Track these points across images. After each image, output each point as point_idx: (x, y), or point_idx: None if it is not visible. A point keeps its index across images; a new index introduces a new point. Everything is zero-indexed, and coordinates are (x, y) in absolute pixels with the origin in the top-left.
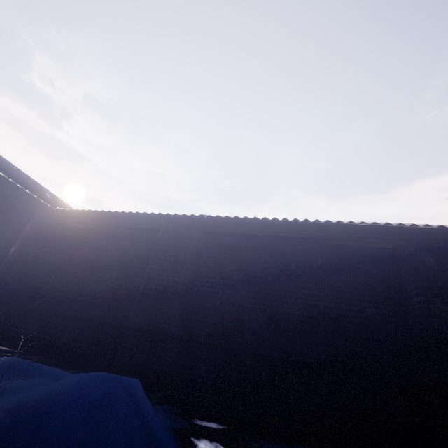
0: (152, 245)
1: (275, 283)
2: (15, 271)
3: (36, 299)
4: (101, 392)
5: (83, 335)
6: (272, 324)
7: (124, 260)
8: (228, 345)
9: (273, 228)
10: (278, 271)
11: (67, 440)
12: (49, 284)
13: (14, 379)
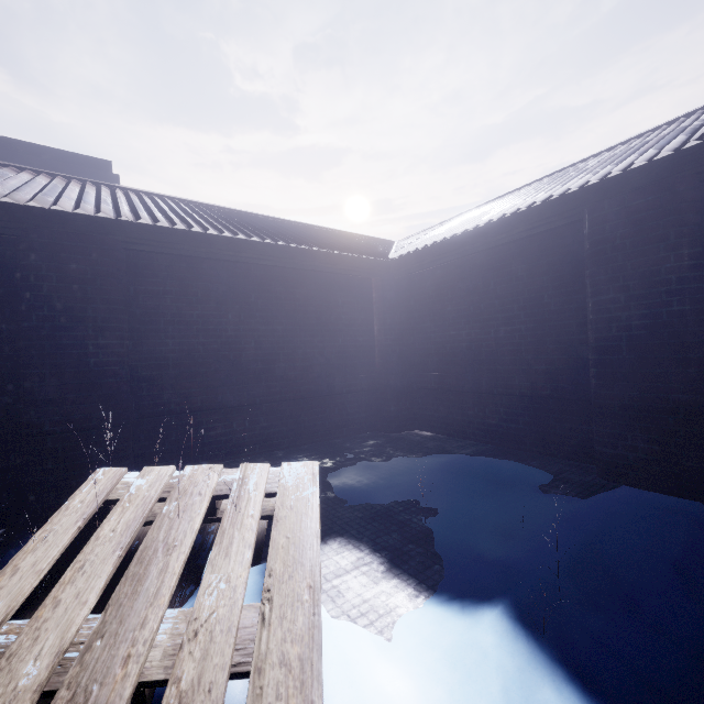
0: (568, 255)
1: None
2: (392, 352)
3: (429, 377)
4: (678, 548)
5: (514, 414)
6: None
7: (526, 298)
8: None
9: None
10: None
11: (694, 634)
12: (433, 357)
13: (491, 491)
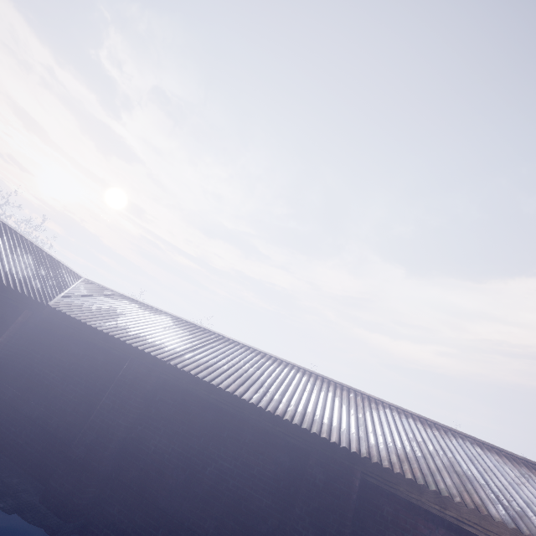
0: (120, 368)
1: (204, 446)
2: None
3: (9, 391)
4: None
5: (36, 442)
6: (186, 486)
7: (92, 377)
8: (144, 494)
9: (217, 395)
10: (212, 435)
11: None
12: (24, 379)
13: None
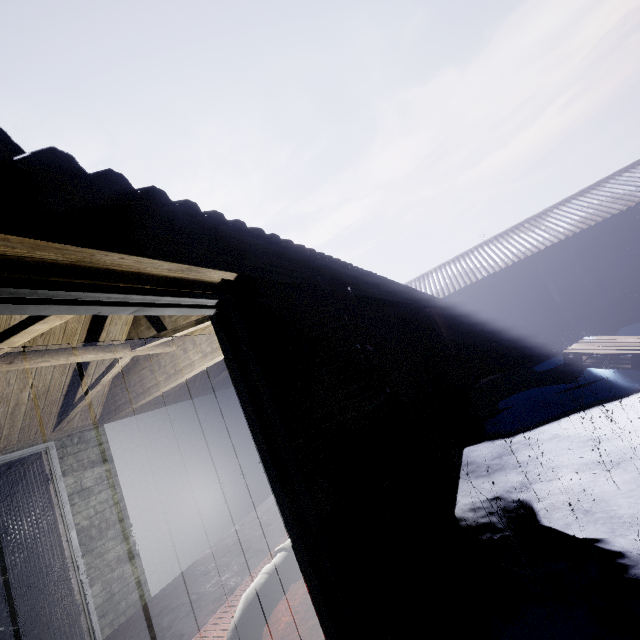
0: (530, 276)
1: None
2: (460, 343)
3: (480, 349)
4: None
5: (535, 344)
6: None
7: (519, 296)
8: (639, 293)
9: (628, 215)
10: None
11: None
12: (477, 338)
13: None
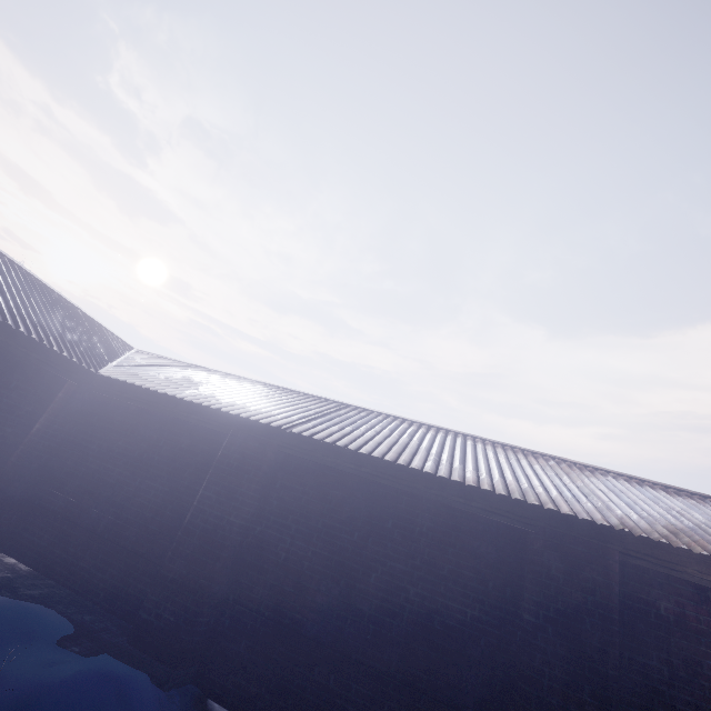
0: (215, 450)
1: (361, 544)
2: (36, 458)
3: (58, 498)
4: (93, 698)
5: (108, 563)
6: (344, 602)
7: (177, 466)
8: (282, 620)
9: (371, 468)
10: (370, 527)
11: None
12: (77, 479)
13: (9, 640)
